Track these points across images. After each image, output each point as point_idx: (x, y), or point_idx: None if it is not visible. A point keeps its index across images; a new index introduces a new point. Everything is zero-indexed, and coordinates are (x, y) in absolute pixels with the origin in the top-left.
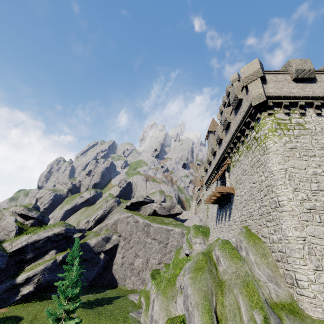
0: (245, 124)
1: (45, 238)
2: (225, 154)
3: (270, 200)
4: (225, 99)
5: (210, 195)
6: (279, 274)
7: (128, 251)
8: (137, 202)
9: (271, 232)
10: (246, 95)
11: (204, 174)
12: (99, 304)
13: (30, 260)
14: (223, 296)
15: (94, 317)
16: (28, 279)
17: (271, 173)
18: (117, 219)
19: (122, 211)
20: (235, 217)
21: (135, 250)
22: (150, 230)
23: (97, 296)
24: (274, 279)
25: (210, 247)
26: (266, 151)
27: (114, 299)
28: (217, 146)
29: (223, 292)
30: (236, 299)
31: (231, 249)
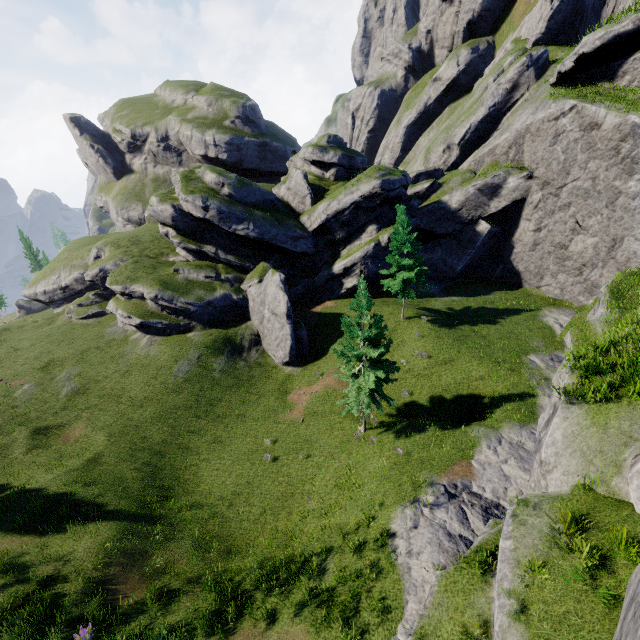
0: None
1: (350, 205)
2: None
3: None
4: None
5: None
6: None
7: (552, 217)
8: (606, 47)
9: None
10: None
11: None
12: (469, 319)
13: (343, 242)
14: None
15: (450, 345)
16: (347, 269)
17: None
18: (521, 131)
19: (543, 97)
20: None
21: (575, 215)
22: None
23: (470, 302)
24: None
25: None
26: None
27: (504, 316)
28: None
29: None
30: None
31: None
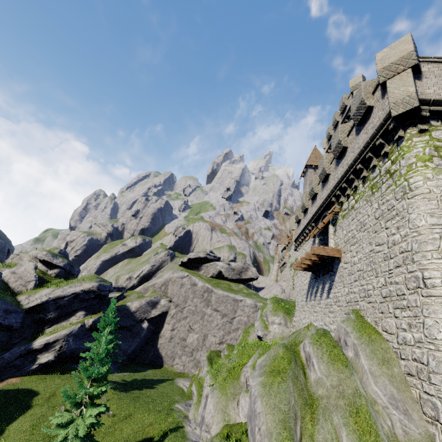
0: (372, 150)
1: (71, 294)
2: (332, 198)
3: (407, 274)
4: (337, 117)
5: (302, 257)
6: (410, 396)
7: (180, 323)
8: (197, 259)
9: (402, 327)
10: (382, 100)
11: (295, 227)
12: (137, 386)
13: (52, 321)
14: (313, 424)
15: (128, 403)
16: (48, 344)
17: (413, 231)
18: (168, 279)
19: (176, 268)
20: (338, 294)
21: (189, 322)
22: (211, 297)
23: (136, 376)
24: (402, 404)
25: (297, 336)
26: (409, 193)
27: (157, 383)
28: (320, 185)
29: (313, 416)
30: (336, 433)
31: (332, 346)
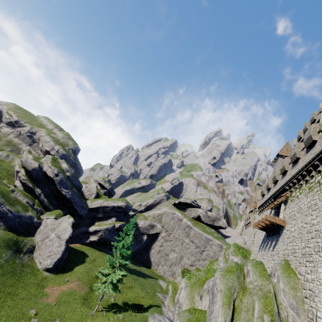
0: (313, 166)
1: (111, 206)
2: (286, 186)
3: (315, 243)
4: (307, 125)
5: (259, 220)
6: (303, 308)
7: (166, 243)
8: (184, 203)
9: (307, 272)
10: (321, 139)
11: (260, 198)
12: (136, 273)
13: (99, 219)
14: (243, 296)
15: (131, 280)
16: (96, 231)
17: None
18: (163, 212)
19: (170, 206)
20: (279, 249)
21: (172, 244)
22: (190, 232)
23: (135, 267)
24: (296, 309)
25: (245, 263)
26: None
27: (147, 276)
28: (281, 175)
29: (244, 293)
30: (253, 302)
31: (262, 269)
